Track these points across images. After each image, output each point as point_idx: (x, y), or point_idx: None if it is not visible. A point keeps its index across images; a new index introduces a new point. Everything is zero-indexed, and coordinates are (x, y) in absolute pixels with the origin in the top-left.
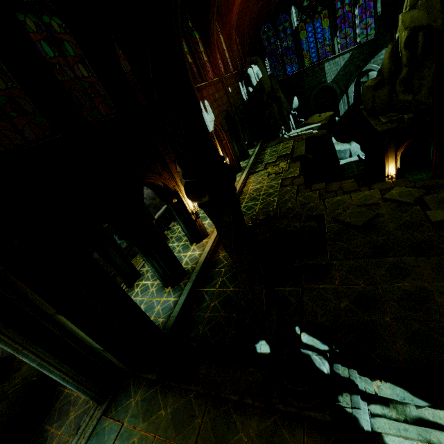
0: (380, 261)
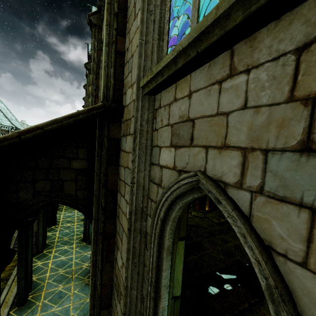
0: (216, 238)
